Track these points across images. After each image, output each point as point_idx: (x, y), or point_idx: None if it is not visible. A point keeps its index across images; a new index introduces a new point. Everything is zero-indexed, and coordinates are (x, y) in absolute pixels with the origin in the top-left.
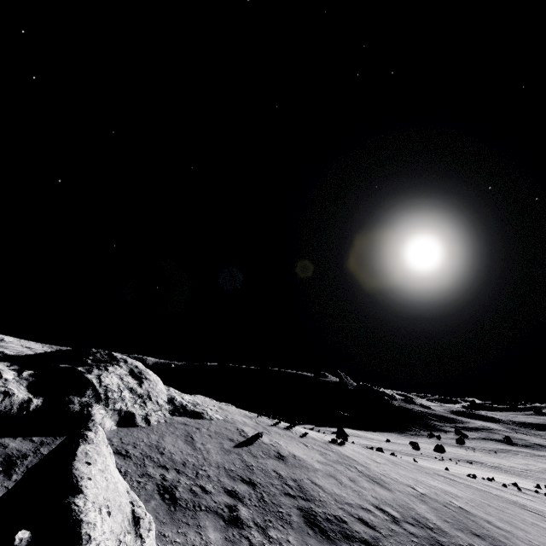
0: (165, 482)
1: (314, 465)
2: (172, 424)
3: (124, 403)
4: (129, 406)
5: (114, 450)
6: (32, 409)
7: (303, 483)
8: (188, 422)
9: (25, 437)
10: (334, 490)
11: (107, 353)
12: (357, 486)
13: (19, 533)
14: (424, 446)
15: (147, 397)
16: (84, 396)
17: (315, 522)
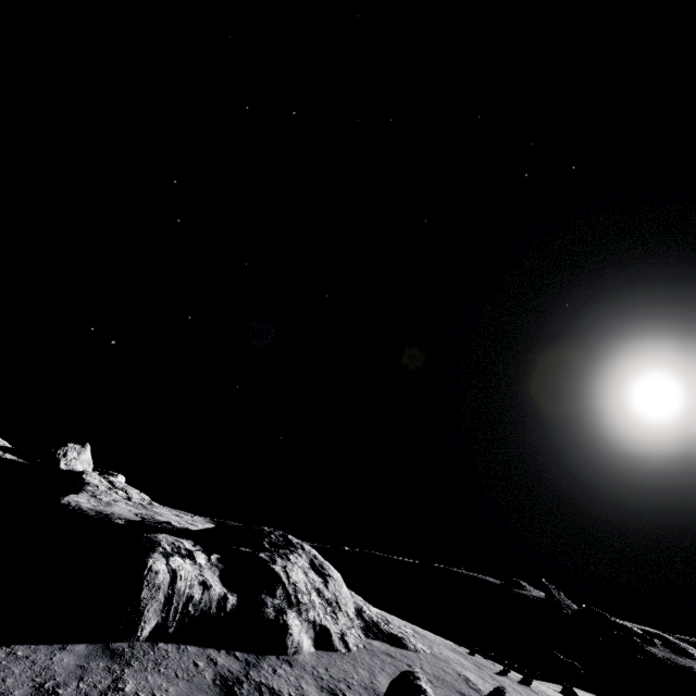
0: None
1: None
2: (375, 653)
3: (316, 612)
4: (321, 617)
5: (328, 687)
6: (229, 609)
7: None
8: (391, 652)
9: (227, 650)
10: None
11: (282, 534)
12: None
13: None
14: None
15: (335, 604)
16: (276, 596)
17: None
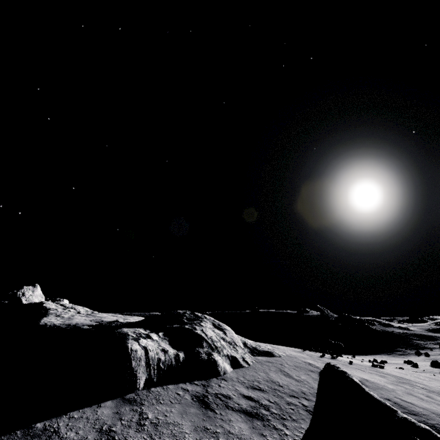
0: (308, 408)
1: (387, 386)
2: (262, 363)
3: (226, 350)
4: (230, 352)
5: (249, 386)
6: (182, 360)
7: (396, 401)
8: (269, 360)
9: (189, 382)
10: (423, 405)
11: (191, 313)
12: (436, 401)
13: (417, 438)
14: (419, 364)
15: (233, 343)
16: (203, 347)
17: (439, 432)
